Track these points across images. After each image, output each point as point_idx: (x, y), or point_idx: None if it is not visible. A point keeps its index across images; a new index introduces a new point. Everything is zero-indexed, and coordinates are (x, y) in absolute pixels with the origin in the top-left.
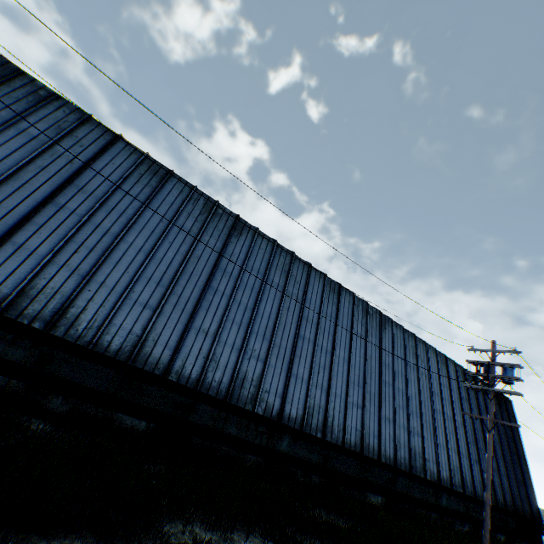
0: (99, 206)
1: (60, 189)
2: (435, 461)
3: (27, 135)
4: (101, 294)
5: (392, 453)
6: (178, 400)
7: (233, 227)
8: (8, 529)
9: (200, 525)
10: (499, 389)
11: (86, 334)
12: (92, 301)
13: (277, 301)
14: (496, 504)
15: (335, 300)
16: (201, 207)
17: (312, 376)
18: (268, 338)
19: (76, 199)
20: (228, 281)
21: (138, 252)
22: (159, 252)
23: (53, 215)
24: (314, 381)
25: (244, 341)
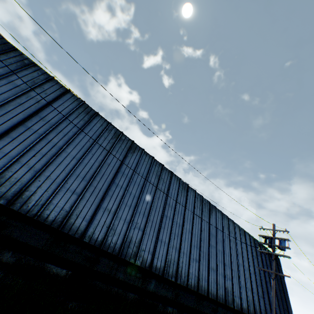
0: (52, 129)
1: (29, 117)
2: (239, 297)
3: (13, 84)
4: (46, 183)
5: (215, 291)
6: (88, 255)
7: (130, 147)
8: None
9: None
10: (278, 253)
11: (33, 209)
12: (40, 187)
13: (152, 193)
14: None
15: (185, 194)
16: (113, 135)
17: (170, 240)
18: (146, 216)
19: (38, 124)
20: (125, 179)
21: (72, 159)
22: (85, 159)
23: (22, 132)
24: (171, 244)
25: (132, 217)
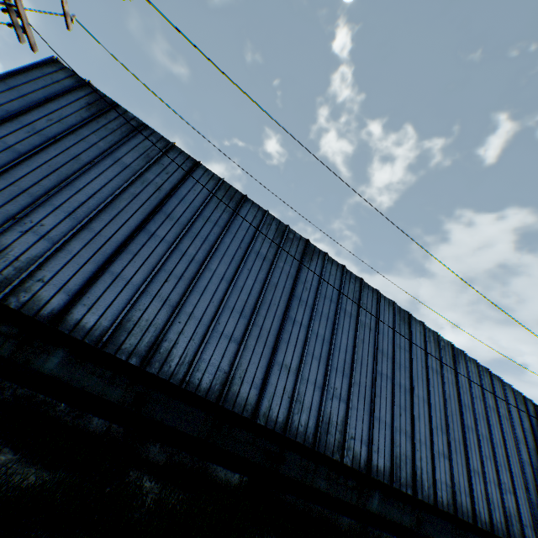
0: (184, 233)
1: (150, 216)
2: (532, 527)
3: (121, 164)
4: (190, 326)
5: (486, 515)
6: (266, 448)
7: (304, 252)
8: None
9: None
10: None
11: (178, 371)
12: (182, 334)
13: (352, 332)
14: None
15: (406, 330)
16: (274, 232)
17: (395, 419)
18: (347, 375)
19: (164, 226)
20: (304, 311)
21: (220, 281)
22: (239, 279)
23: (144, 243)
24: (396, 425)
25: (325, 378)
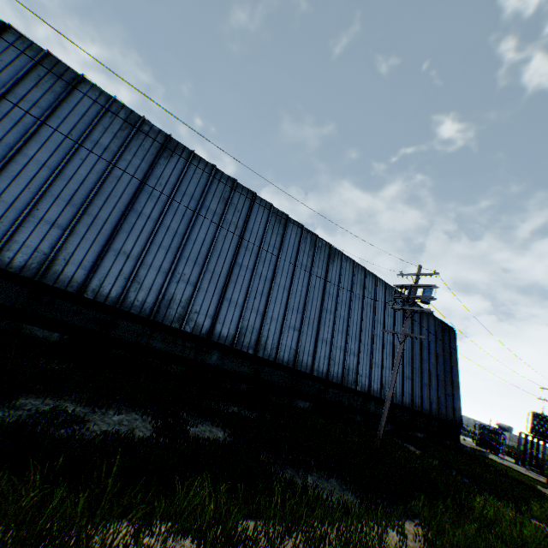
0: None
1: None
2: (368, 377)
3: None
4: None
5: (325, 369)
6: (96, 317)
7: (162, 147)
8: None
9: (73, 403)
10: (415, 308)
11: None
12: None
13: (213, 228)
14: (422, 411)
15: (280, 231)
16: (122, 122)
17: (247, 300)
18: (200, 264)
19: None
20: (155, 205)
21: (41, 168)
22: (69, 168)
23: None
24: (249, 305)
25: (172, 265)
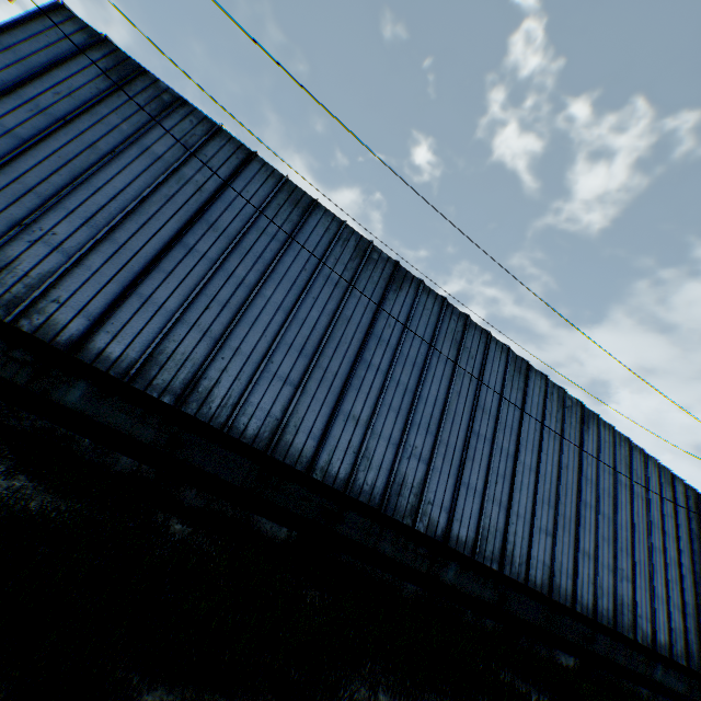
0: (231, 248)
1: (188, 225)
2: (649, 619)
3: (150, 155)
4: (235, 363)
5: (590, 601)
6: (322, 505)
7: (391, 278)
8: (197, 692)
9: (383, 691)
10: None
11: (219, 413)
12: (225, 372)
13: (445, 382)
14: None
15: (521, 384)
16: (352, 251)
17: (488, 487)
18: (432, 432)
19: (206, 239)
20: (384, 353)
21: (276, 311)
22: (301, 310)
23: (180, 260)
24: (490, 494)
25: (403, 434)
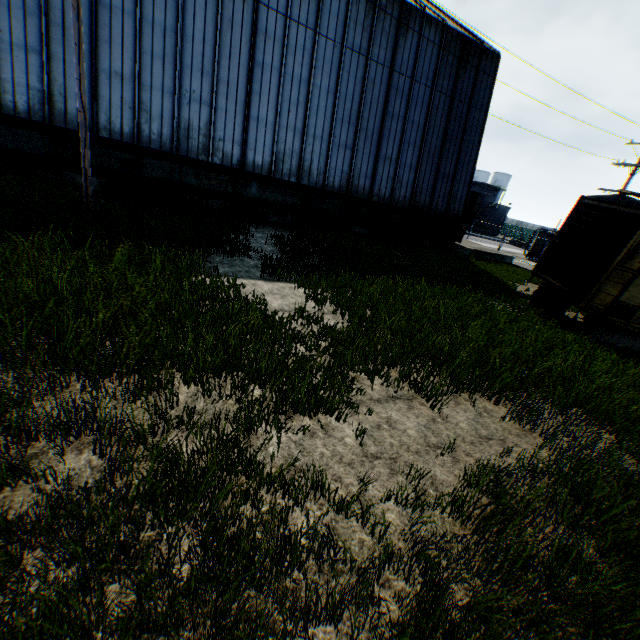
0: None
1: None
2: (240, 143)
3: None
4: None
5: (128, 127)
6: None
7: None
8: None
9: None
10: None
11: None
12: None
13: None
14: (370, 199)
15: None
16: None
17: None
18: None
19: None
20: None
21: None
22: None
23: None
24: None
25: None
